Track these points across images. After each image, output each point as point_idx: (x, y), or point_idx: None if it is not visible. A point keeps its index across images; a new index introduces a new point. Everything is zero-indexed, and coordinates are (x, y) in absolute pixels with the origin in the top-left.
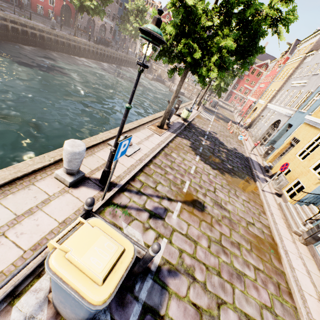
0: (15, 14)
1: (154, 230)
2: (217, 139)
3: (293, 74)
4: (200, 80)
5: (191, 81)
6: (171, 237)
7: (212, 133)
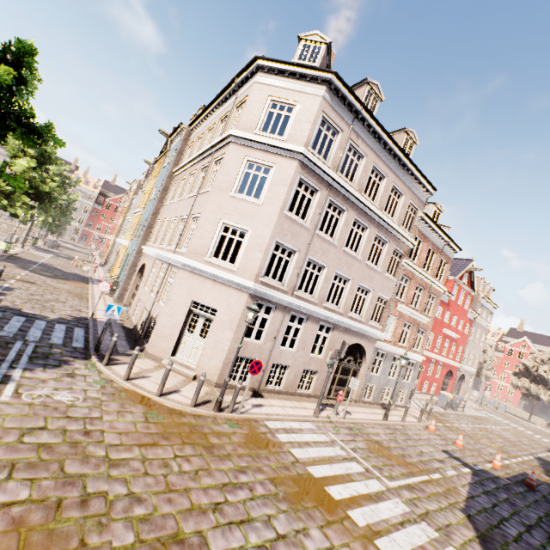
0: None
1: (0, 282)
2: (54, 267)
3: (129, 211)
4: (13, 215)
5: (4, 216)
6: (13, 284)
7: (47, 264)
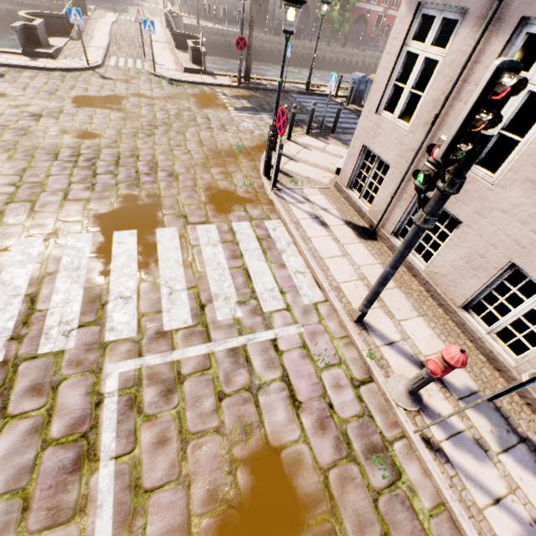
0: (371, 51)
1: None
2: None
3: None
4: None
5: None
6: None
7: None
